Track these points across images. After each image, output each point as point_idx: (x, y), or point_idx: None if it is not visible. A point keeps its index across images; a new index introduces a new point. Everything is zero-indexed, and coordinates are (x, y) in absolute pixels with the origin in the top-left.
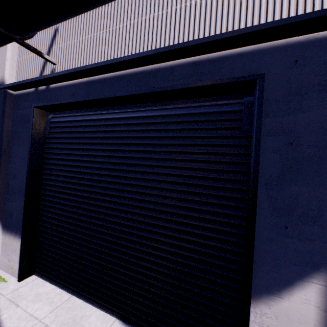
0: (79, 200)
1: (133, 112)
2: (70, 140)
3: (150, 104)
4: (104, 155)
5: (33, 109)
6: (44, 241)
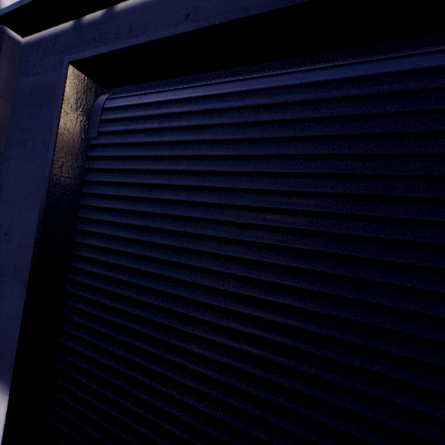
0: (178, 310)
1: (379, 61)
2: (156, 150)
3: (444, 36)
4: (269, 189)
5: (67, 67)
6: (68, 402)
